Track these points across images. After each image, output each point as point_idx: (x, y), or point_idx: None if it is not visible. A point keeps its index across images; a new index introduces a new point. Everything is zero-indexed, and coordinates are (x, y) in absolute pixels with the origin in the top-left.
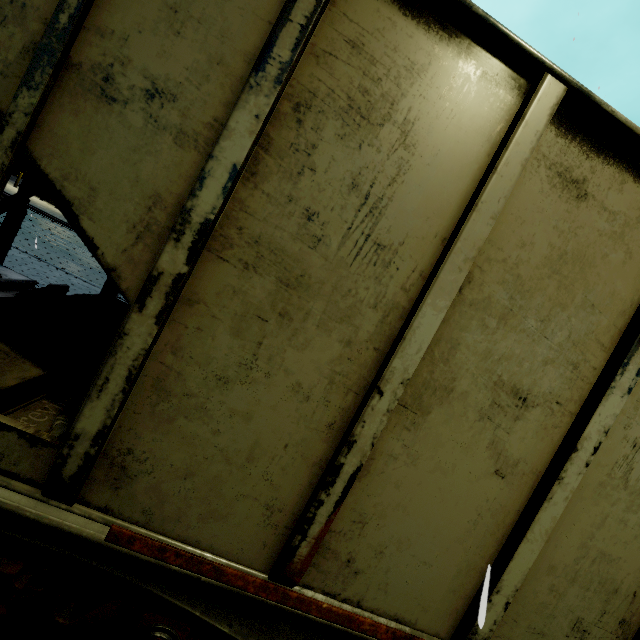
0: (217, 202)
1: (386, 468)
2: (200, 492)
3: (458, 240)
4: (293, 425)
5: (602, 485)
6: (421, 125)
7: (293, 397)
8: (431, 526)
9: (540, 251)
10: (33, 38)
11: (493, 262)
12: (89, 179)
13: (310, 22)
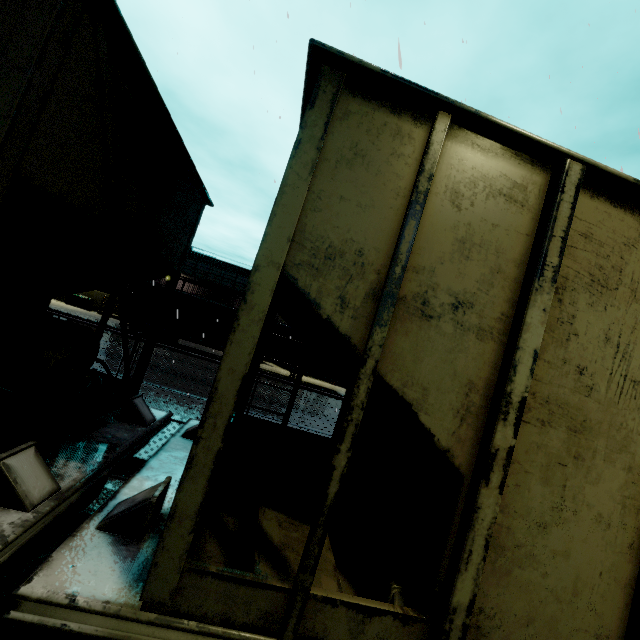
0: (527, 382)
1: None
2: (541, 635)
3: None
4: (602, 553)
5: None
6: None
7: (597, 527)
8: None
9: None
10: (371, 286)
11: None
12: (421, 382)
13: (567, 234)
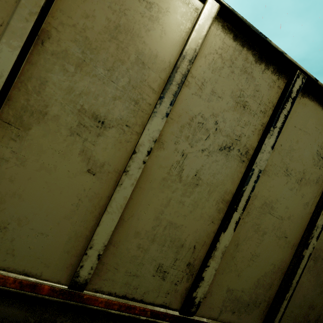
0: None
1: (0, 167)
2: None
3: None
4: None
5: (165, 180)
6: None
7: None
8: (43, 208)
9: (100, 22)
10: None
11: (66, 26)
12: None
13: None
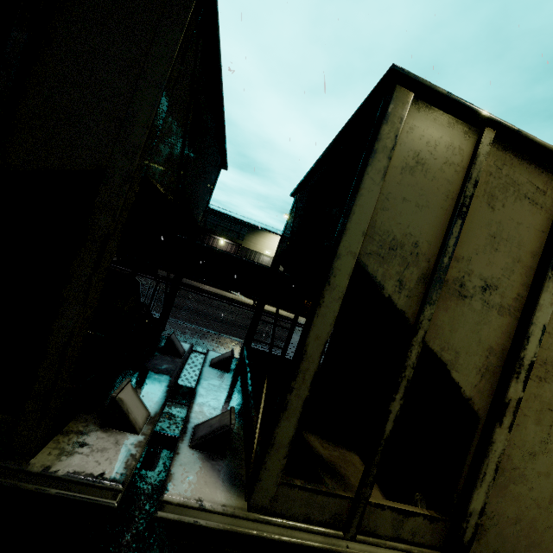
0: (536, 349)
1: None
2: (524, 531)
3: None
4: None
5: None
6: None
7: None
8: None
9: None
10: (422, 271)
11: None
12: (454, 347)
13: None
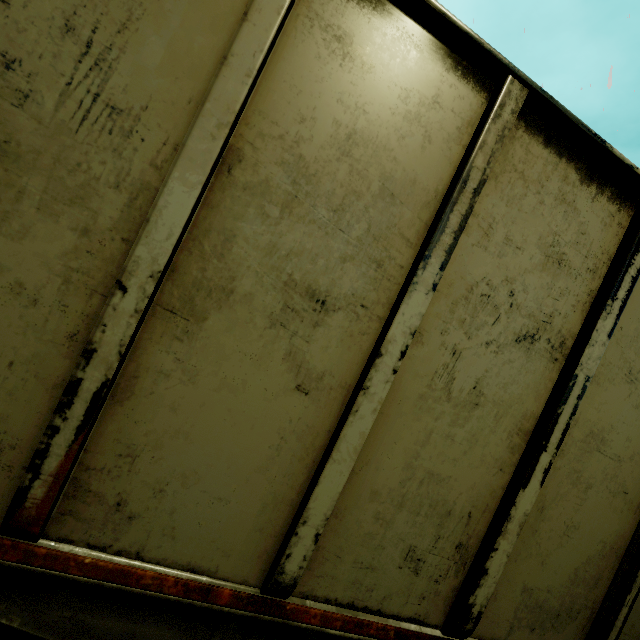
0: None
1: (156, 388)
2: None
3: (206, 100)
4: (18, 337)
5: (423, 398)
6: None
7: (13, 301)
8: (223, 455)
9: (324, 128)
10: None
11: (268, 138)
12: None
13: None
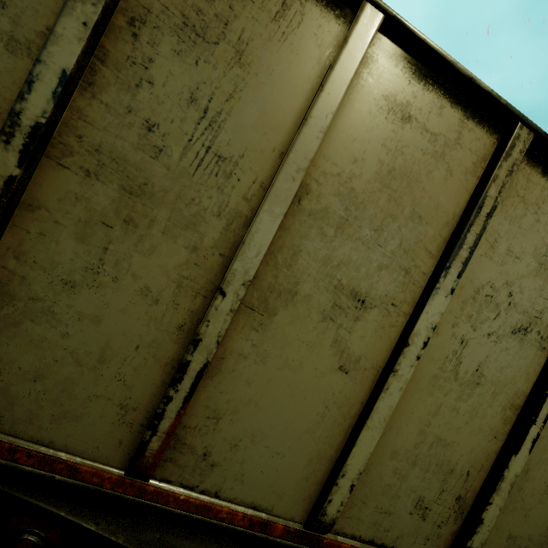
0: (48, 106)
1: (237, 366)
2: (51, 394)
3: (290, 151)
4: (143, 327)
5: (436, 378)
6: (255, 46)
7: (142, 300)
8: (282, 419)
9: (371, 167)
10: None
11: (328, 176)
12: None
13: None
